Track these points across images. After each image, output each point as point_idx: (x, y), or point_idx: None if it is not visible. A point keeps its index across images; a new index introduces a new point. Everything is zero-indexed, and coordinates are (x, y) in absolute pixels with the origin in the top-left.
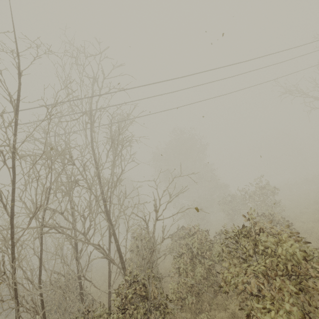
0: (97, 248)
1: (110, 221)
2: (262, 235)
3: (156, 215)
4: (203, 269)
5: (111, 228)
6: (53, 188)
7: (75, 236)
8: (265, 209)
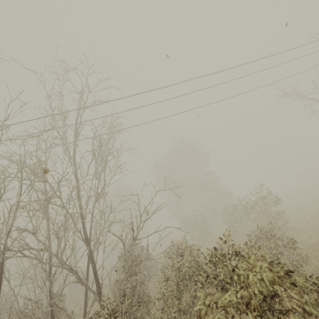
0: (70, 272)
1: (87, 240)
2: (240, 262)
3: (133, 234)
4: (188, 295)
5: (87, 248)
6: (26, 206)
7: (50, 257)
8: (267, 220)
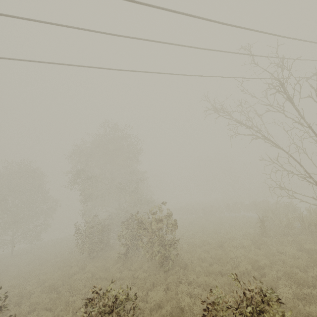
0: None
1: None
2: None
3: None
4: None
5: None
6: None
7: None
8: (158, 249)
